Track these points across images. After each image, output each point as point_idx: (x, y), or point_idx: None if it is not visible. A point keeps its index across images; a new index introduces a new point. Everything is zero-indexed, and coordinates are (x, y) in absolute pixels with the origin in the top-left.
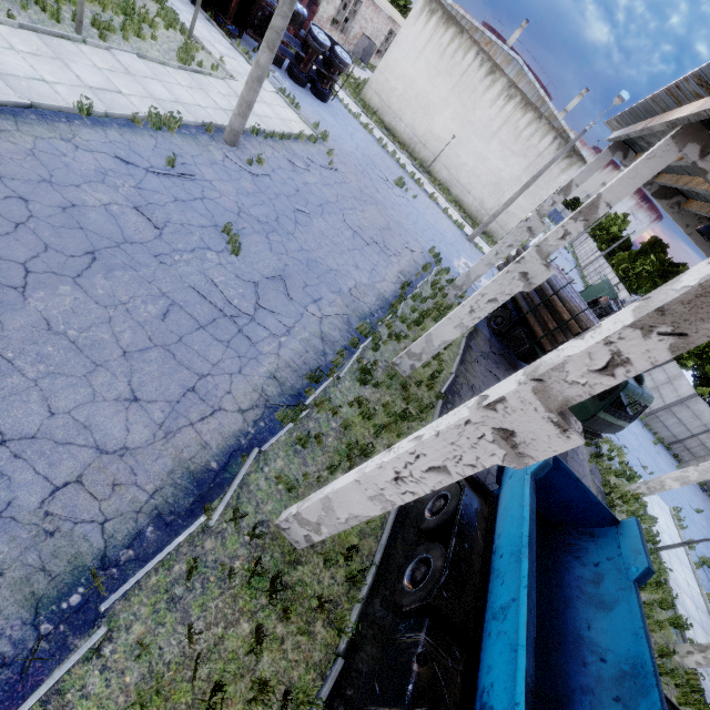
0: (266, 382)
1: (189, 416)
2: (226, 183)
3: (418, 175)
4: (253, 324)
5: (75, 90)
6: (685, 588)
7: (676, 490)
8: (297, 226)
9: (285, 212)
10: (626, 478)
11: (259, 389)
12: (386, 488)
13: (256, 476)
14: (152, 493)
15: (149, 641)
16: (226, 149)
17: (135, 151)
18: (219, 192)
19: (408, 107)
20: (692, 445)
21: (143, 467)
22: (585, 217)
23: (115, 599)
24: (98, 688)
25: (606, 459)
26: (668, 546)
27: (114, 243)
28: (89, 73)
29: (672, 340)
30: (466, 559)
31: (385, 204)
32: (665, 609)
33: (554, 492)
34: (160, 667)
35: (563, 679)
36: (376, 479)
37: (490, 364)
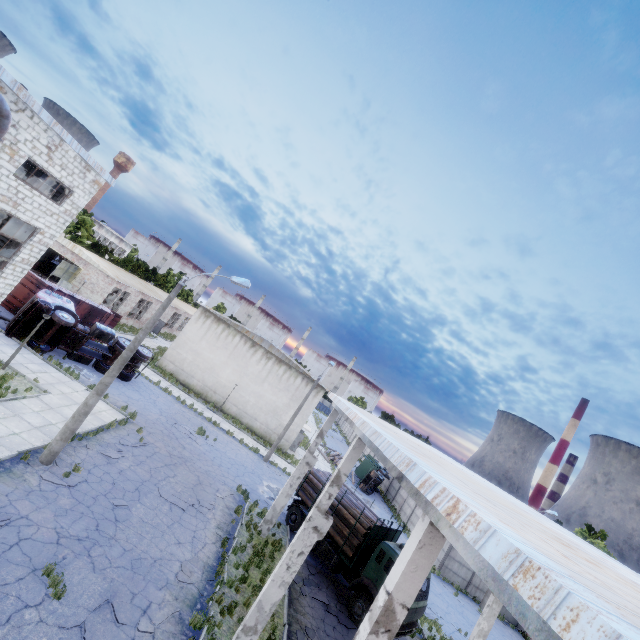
0: None
1: None
2: (44, 510)
3: (214, 416)
4: None
5: None
6: None
7: None
8: (118, 525)
9: (105, 514)
10: None
11: None
12: None
13: None
14: None
15: None
16: (42, 469)
17: None
18: (36, 525)
19: (198, 368)
20: (478, 582)
21: None
22: (337, 483)
23: None
24: None
25: None
26: None
27: None
28: None
29: (387, 634)
30: None
31: (193, 458)
32: None
33: None
34: None
35: None
36: None
37: (313, 589)
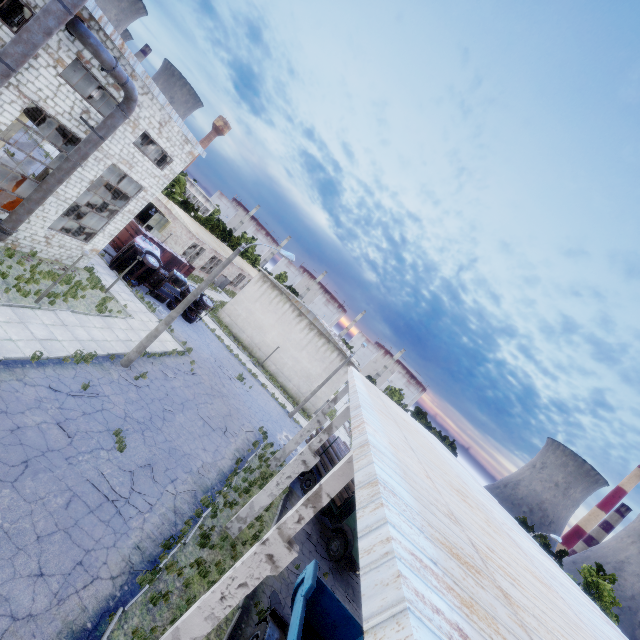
0: (132, 552)
1: (76, 585)
2: (119, 396)
3: (255, 369)
4: (127, 505)
5: (30, 343)
6: None
7: None
8: (165, 422)
9: (157, 412)
10: None
11: (126, 559)
12: (216, 607)
13: (118, 632)
14: None
15: None
16: (121, 369)
17: (63, 381)
18: (113, 403)
19: (249, 325)
20: None
21: (41, 630)
22: (328, 432)
23: None
24: None
25: None
26: None
27: (41, 452)
28: (40, 330)
29: (313, 509)
30: None
31: (229, 396)
32: None
33: (327, 614)
34: None
35: None
36: (211, 602)
37: None
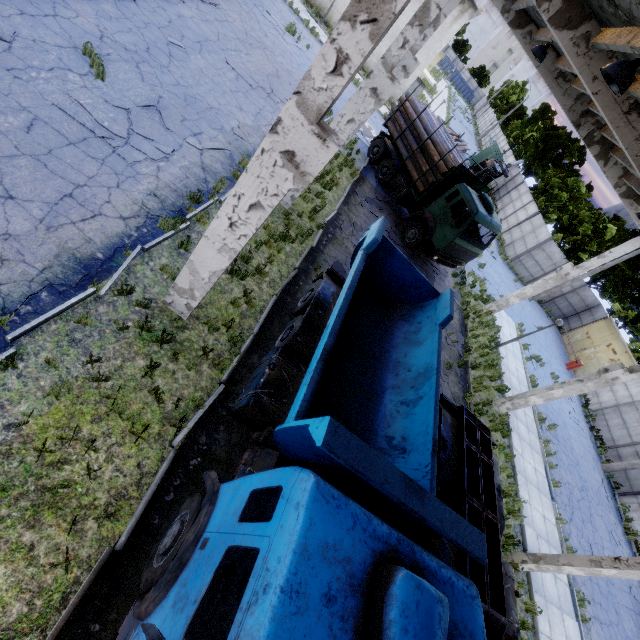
0: (146, 198)
1: (69, 216)
2: (82, 3)
3: (314, 25)
4: (128, 147)
5: None
6: (514, 372)
7: (525, 314)
8: (172, 60)
9: (157, 44)
10: (483, 302)
11: (139, 203)
12: (227, 237)
13: (142, 268)
14: (42, 269)
15: (56, 363)
16: None
17: None
18: (74, 11)
19: None
20: None
21: (29, 250)
22: (420, 22)
23: (19, 333)
24: (17, 386)
25: (469, 288)
26: (504, 343)
27: None
28: None
29: (370, 27)
30: (319, 320)
31: (274, 51)
32: (493, 381)
33: (394, 277)
34: (69, 379)
35: (381, 384)
36: (218, 231)
37: (374, 208)
